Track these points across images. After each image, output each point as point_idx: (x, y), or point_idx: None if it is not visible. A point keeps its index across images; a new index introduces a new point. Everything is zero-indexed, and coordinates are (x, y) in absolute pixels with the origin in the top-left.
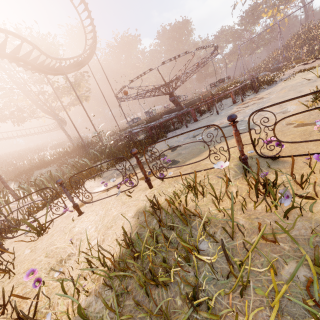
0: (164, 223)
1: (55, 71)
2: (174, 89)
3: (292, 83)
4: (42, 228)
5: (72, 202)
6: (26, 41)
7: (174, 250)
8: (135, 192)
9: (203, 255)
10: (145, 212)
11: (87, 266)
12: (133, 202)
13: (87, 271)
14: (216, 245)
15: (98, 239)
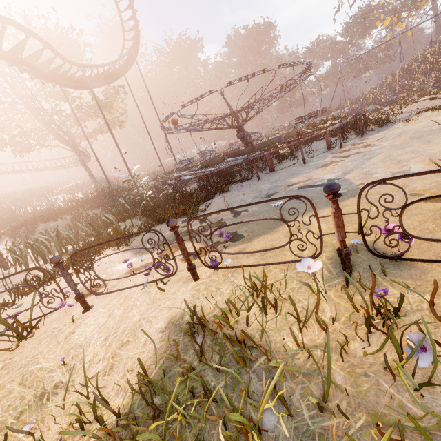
0: (208, 354)
1: (76, 83)
2: (245, 122)
3: (415, 127)
4: (25, 328)
5: (75, 291)
6: (34, 35)
7: (219, 417)
8: (171, 283)
9: (269, 438)
10: (182, 325)
11: (79, 415)
12: (166, 302)
13: (77, 425)
14: (292, 421)
15: (104, 362)
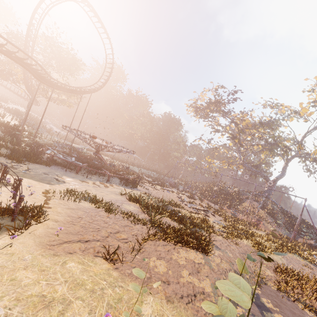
0: None
1: (49, 84)
2: (101, 150)
3: (122, 191)
4: None
5: None
6: (40, 65)
7: None
8: None
9: None
10: None
11: None
12: None
13: None
14: None
15: None
